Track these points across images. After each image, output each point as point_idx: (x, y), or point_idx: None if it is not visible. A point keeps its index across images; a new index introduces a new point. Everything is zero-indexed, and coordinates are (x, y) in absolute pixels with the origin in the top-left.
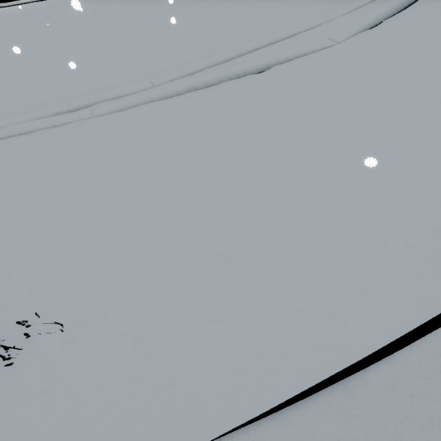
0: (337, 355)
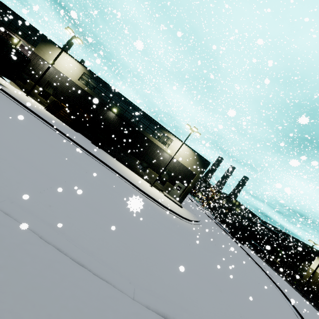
0: None
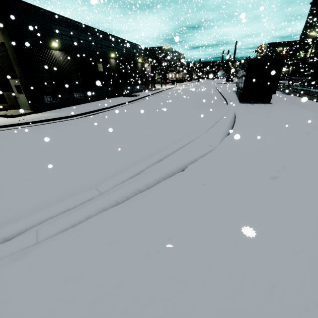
0: None
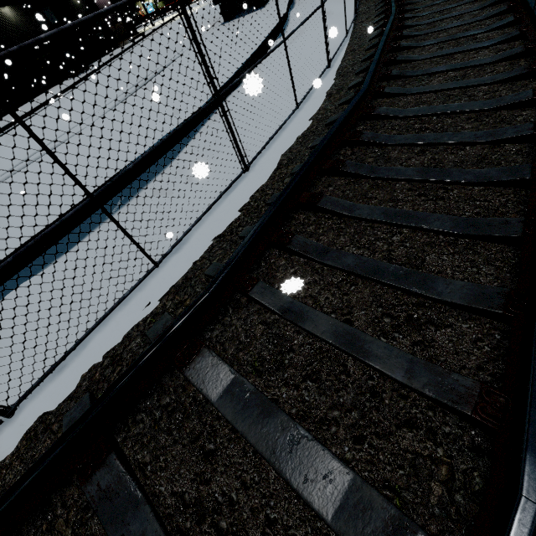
0: (8, 252)
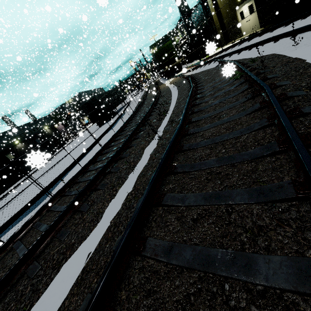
0: None
